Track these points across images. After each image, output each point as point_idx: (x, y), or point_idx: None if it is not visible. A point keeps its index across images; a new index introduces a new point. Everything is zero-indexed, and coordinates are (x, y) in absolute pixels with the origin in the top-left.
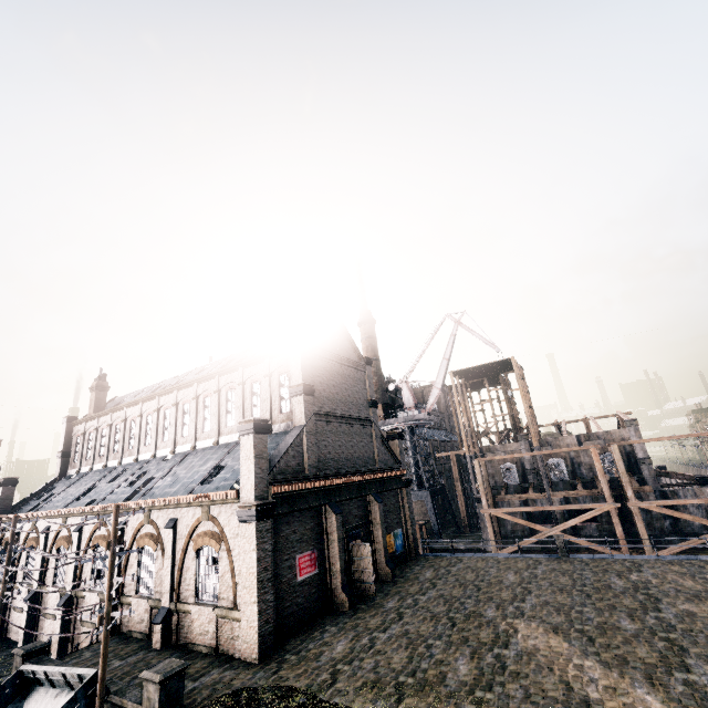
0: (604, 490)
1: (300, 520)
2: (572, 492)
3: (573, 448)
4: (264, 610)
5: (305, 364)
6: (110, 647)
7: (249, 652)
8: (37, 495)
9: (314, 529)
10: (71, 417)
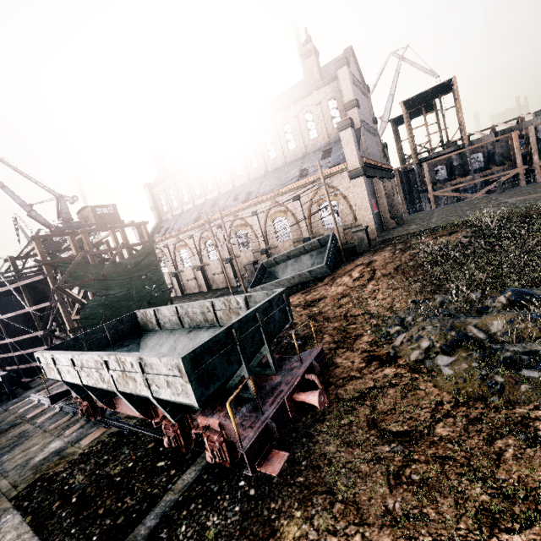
0: (518, 160)
1: (368, 183)
2: (490, 171)
3: (498, 138)
4: (374, 218)
5: (352, 85)
6: None
7: (370, 236)
8: (153, 233)
9: (373, 190)
10: (148, 184)
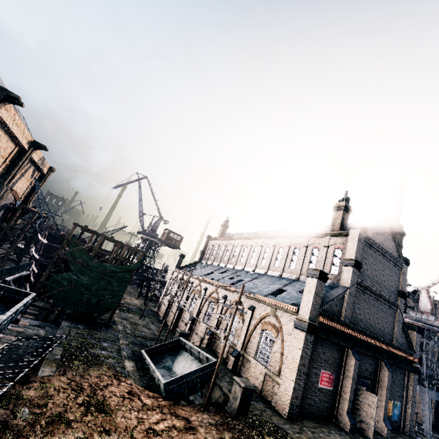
0: None
1: (329, 348)
2: None
3: None
4: (297, 389)
5: (359, 247)
6: (208, 353)
7: (281, 407)
8: (189, 266)
9: (336, 359)
10: (209, 236)
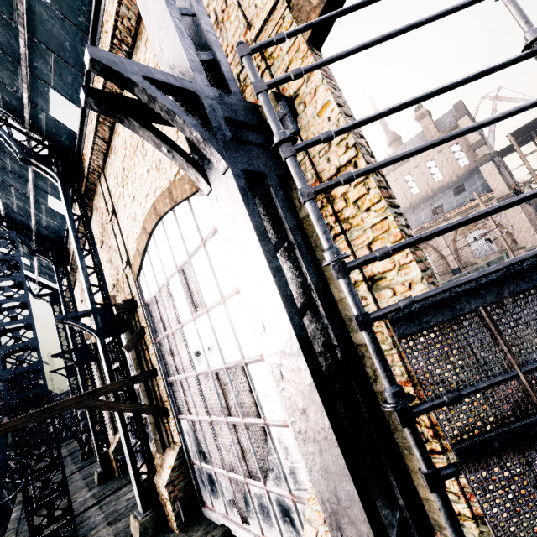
0: None
1: None
2: None
3: None
4: None
5: None
6: None
7: None
8: None
9: None
10: None
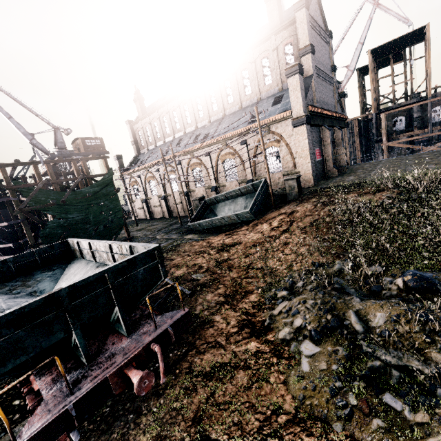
0: None
1: (314, 132)
2: None
3: None
4: (312, 166)
5: (309, 29)
6: None
7: (307, 183)
8: (132, 164)
9: (318, 138)
10: (129, 121)
